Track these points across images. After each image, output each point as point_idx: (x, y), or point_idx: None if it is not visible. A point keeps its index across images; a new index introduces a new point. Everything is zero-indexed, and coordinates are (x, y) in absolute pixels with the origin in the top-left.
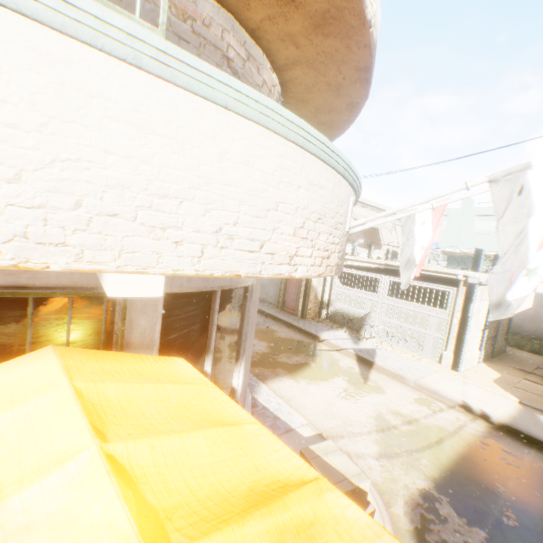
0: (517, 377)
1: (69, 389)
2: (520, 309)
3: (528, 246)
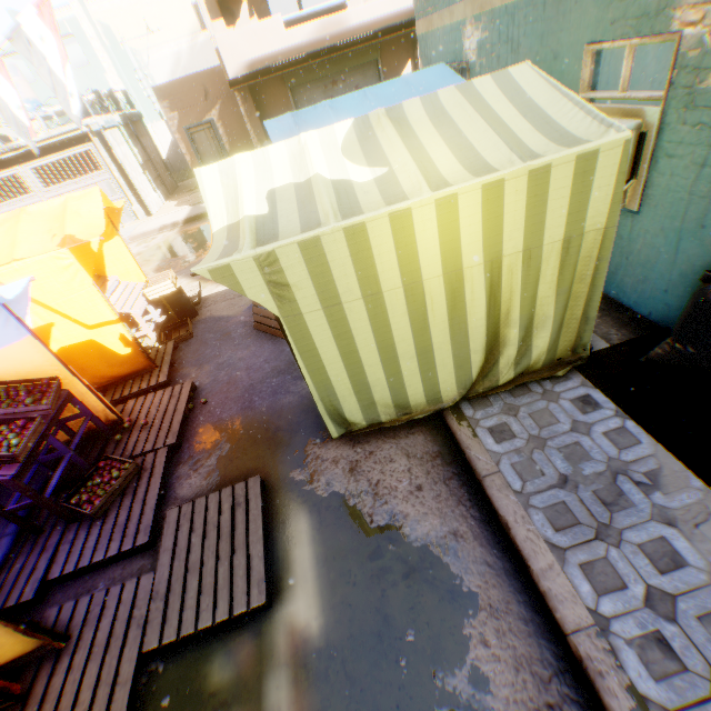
0: (188, 196)
1: None
2: (169, 144)
3: (63, 81)
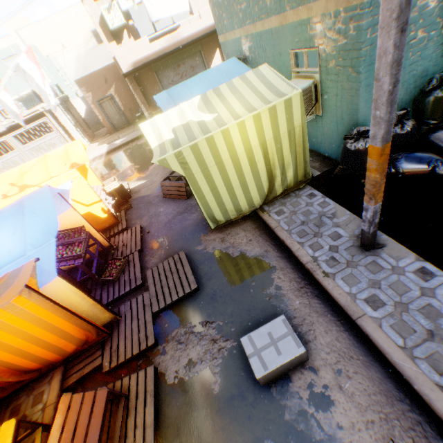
0: (104, 139)
1: (2, 174)
2: (84, 111)
3: (44, 88)
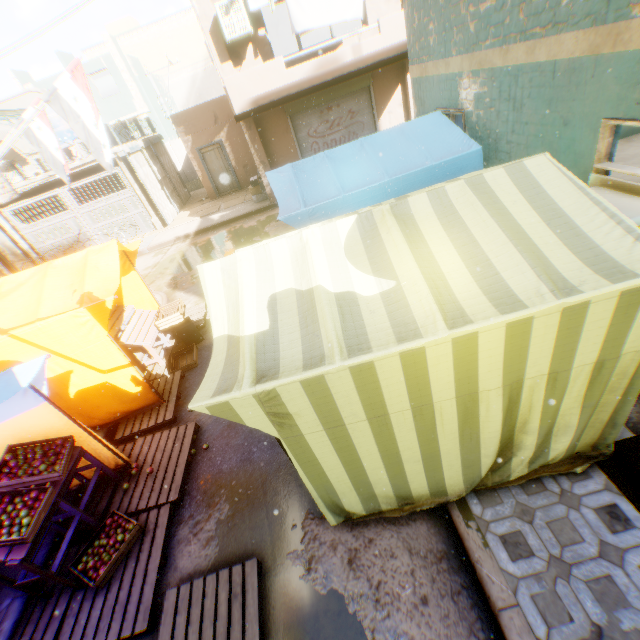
0: (199, 206)
1: None
2: (184, 157)
3: (92, 133)
